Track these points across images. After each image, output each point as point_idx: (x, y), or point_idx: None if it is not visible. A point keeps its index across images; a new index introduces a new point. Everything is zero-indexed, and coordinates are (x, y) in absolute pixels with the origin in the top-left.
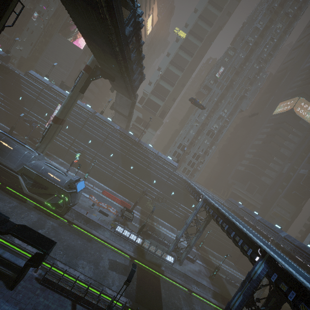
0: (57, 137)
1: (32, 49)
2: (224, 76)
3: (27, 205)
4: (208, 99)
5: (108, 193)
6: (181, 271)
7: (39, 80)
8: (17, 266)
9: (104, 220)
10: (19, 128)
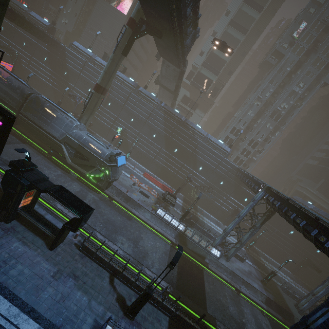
0: (100, 114)
1: (76, 21)
2: (306, 35)
3: (71, 175)
4: (277, 69)
5: (150, 176)
6: (228, 267)
7: (83, 51)
8: (56, 228)
9: (144, 201)
10: (65, 105)
